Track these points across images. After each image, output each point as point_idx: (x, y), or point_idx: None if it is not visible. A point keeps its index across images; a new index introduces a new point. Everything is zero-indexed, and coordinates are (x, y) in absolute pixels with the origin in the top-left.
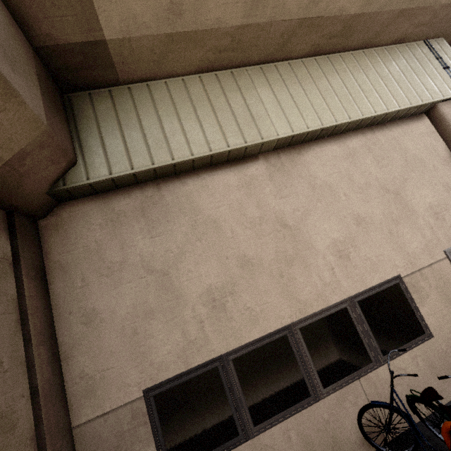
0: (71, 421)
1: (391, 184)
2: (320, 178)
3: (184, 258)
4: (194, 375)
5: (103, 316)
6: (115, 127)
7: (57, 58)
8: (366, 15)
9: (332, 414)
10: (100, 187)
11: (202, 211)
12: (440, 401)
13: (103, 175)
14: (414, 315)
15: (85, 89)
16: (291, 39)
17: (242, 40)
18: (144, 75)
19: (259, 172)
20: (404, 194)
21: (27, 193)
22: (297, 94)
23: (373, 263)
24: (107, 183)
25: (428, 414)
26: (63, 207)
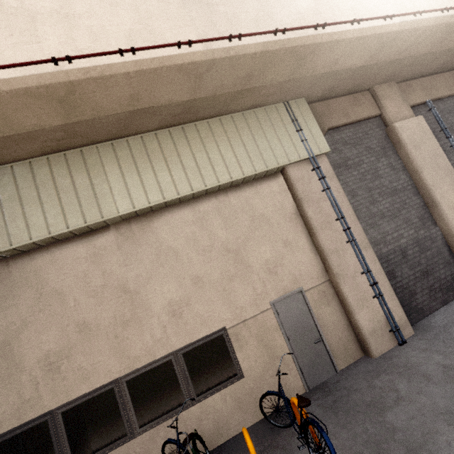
0: None
1: (234, 244)
2: (167, 243)
3: (26, 329)
4: (25, 428)
5: None
6: None
7: None
8: (201, 98)
9: (144, 447)
10: None
11: (48, 283)
12: (239, 428)
13: None
14: (231, 360)
15: None
16: (132, 123)
17: (76, 131)
18: None
19: (109, 242)
20: (245, 252)
21: None
22: (144, 169)
23: (203, 318)
24: None
25: (227, 440)
26: None
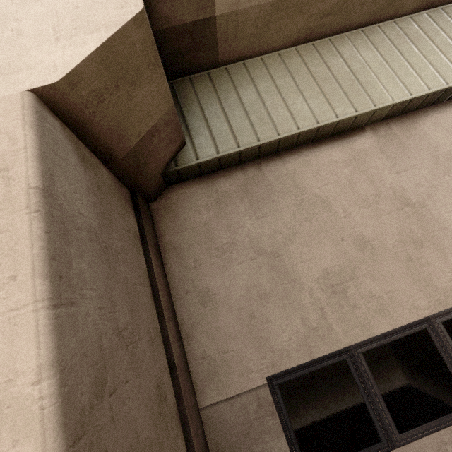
0: (197, 401)
1: None
2: (445, 148)
3: (294, 239)
4: (319, 366)
5: (217, 297)
6: (217, 108)
7: (169, 42)
8: None
9: None
10: (205, 168)
11: (308, 189)
12: None
13: (211, 154)
14: None
15: (186, 74)
16: None
17: None
18: (242, 53)
19: (368, 145)
20: None
21: (148, 173)
22: (409, 54)
23: None
24: (213, 163)
25: None
26: (170, 190)
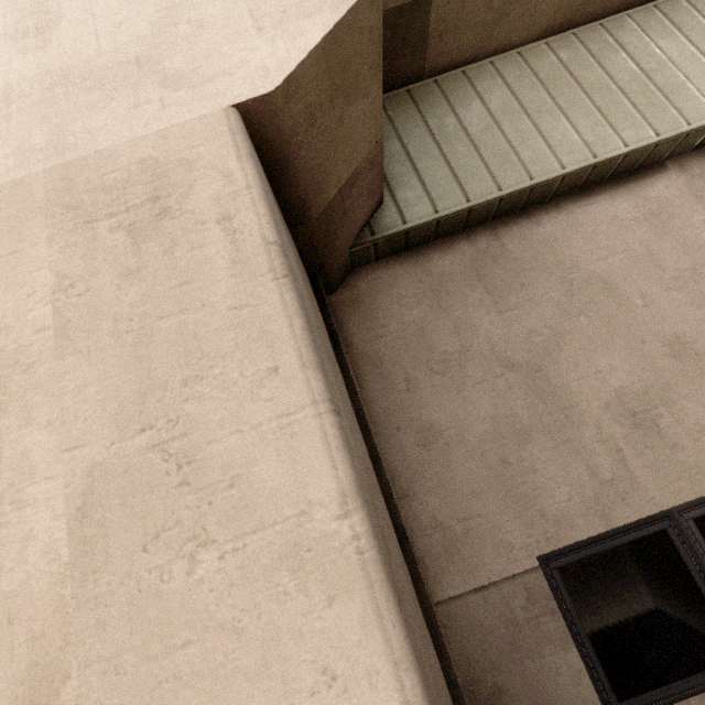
0: (431, 592)
1: None
2: None
3: (562, 343)
4: (623, 540)
5: (447, 435)
6: (428, 143)
7: None
8: None
9: None
10: (413, 238)
11: (579, 265)
12: None
13: (425, 214)
14: None
15: None
16: None
17: None
18: (462, 54)
19: (673, 191)
20: None
21: (337, 245)
22: None
23: None
24: (426, 229)
25: None
26: (357, 275)
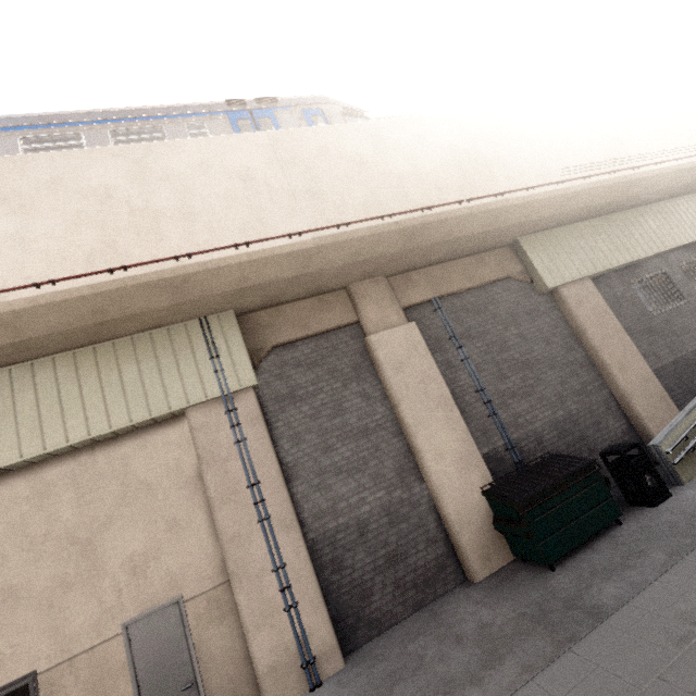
0: None
1: (85, 531)
2: None
3: None
4: None
5: None
6: None
7: None
8: (38, 337)
9: None
10: None
11: None
12: None
13: None
14: None
15: None
16: None
17: None
18: None
19: None
20: (100, 542)
21: None
22: None
23: (3, 657)
24: None
25: None
26: None
